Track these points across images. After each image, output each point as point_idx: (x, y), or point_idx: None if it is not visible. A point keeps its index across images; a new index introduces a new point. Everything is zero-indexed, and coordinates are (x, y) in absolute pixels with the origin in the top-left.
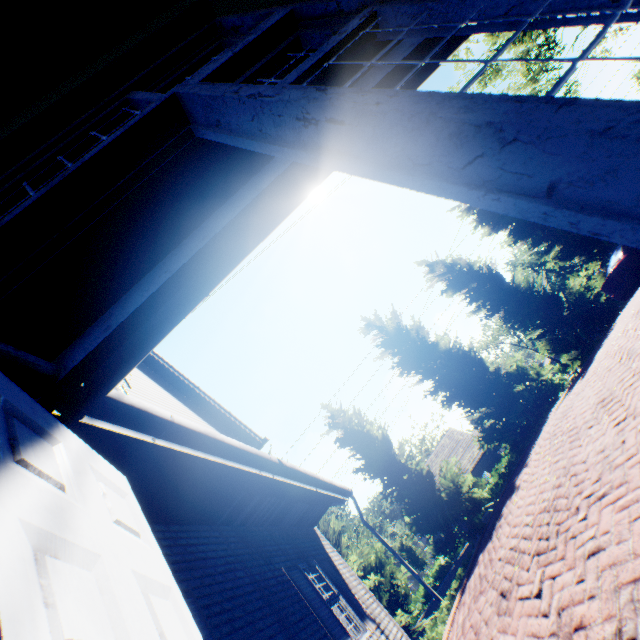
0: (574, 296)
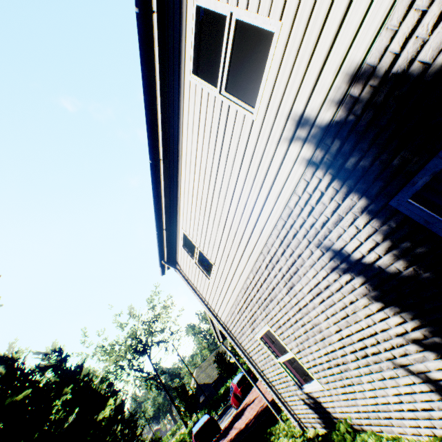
0: None
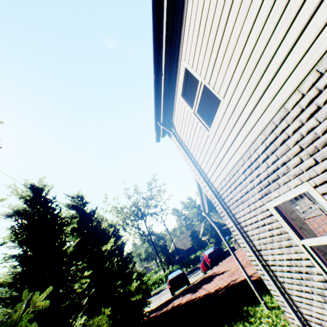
0: (137, 287)
